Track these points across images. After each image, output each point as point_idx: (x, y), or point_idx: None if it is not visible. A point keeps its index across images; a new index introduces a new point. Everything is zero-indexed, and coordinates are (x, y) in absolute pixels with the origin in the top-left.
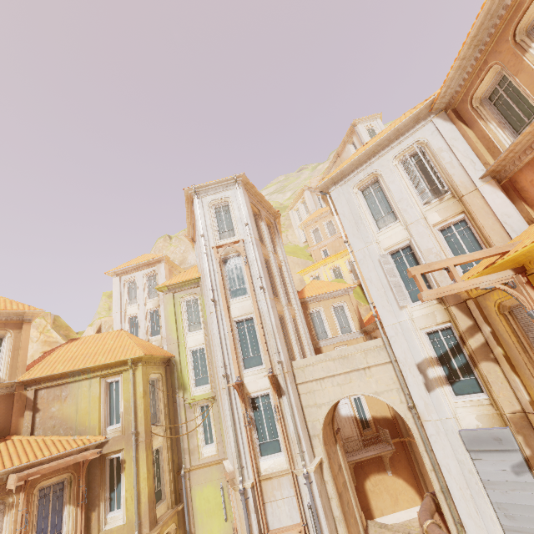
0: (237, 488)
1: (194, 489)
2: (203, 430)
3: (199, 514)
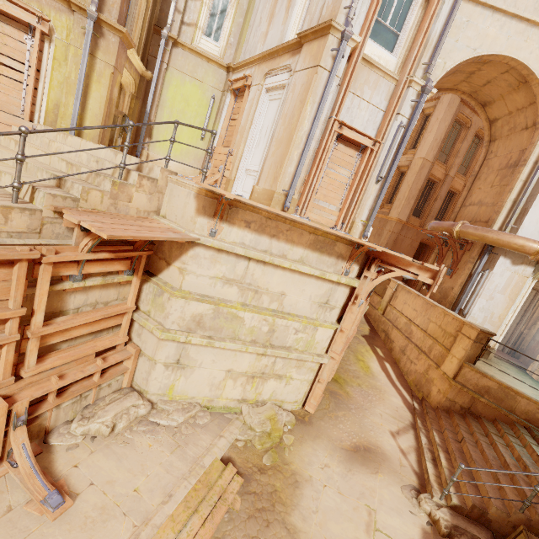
0: (337, 29)
1: (172, 73)
2: (209, 11)
3: (168, 108)
